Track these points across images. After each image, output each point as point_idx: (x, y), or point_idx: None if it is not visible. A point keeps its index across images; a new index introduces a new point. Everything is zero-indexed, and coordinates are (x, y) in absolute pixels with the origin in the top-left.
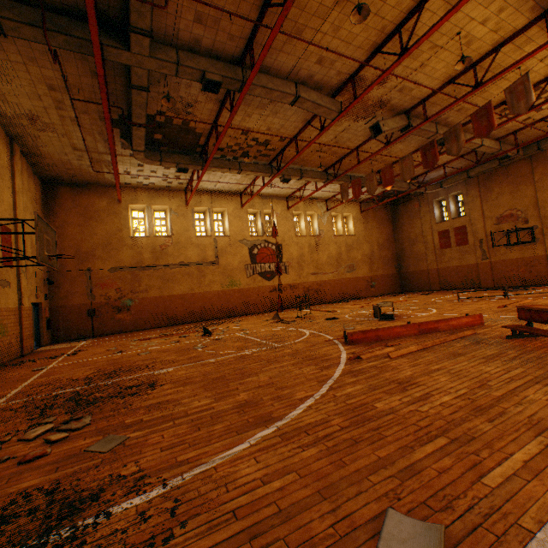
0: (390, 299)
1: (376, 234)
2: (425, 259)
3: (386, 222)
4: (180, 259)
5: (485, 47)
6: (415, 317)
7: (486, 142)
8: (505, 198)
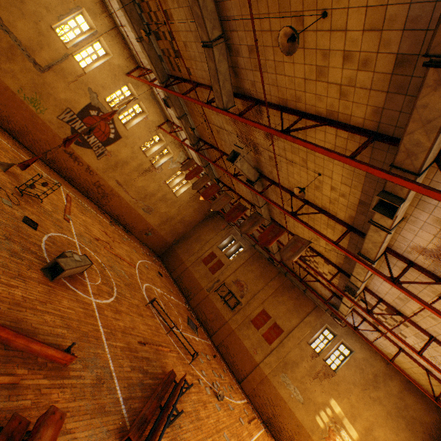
0: (136, 254)
1: (189, 212)
2: (190, 256)
3: (203, 214)
4: (2, 11)
5: (320, 202)
6: (76, 295)
7: (274, 243)
8: (251, 275)
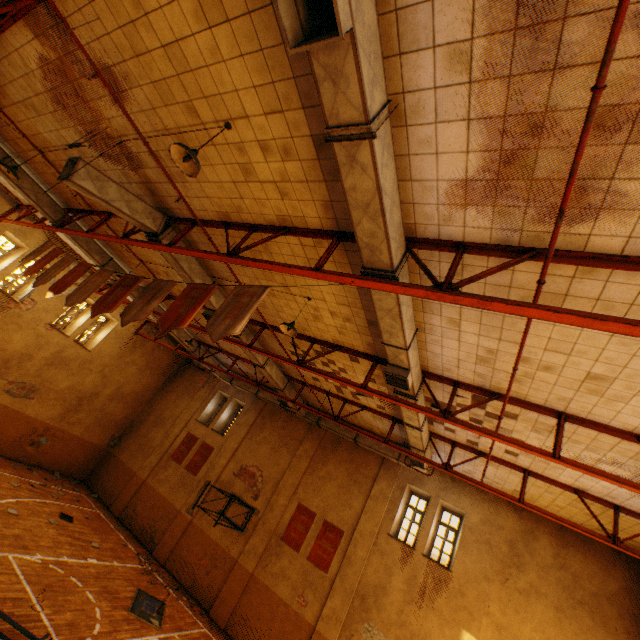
0: None
1: (130, 375)
2: (147, 456)
3: (162, 372)
4: None
5: (272, 212)
6: None
7: (273, 368)
8: (266, 449)
